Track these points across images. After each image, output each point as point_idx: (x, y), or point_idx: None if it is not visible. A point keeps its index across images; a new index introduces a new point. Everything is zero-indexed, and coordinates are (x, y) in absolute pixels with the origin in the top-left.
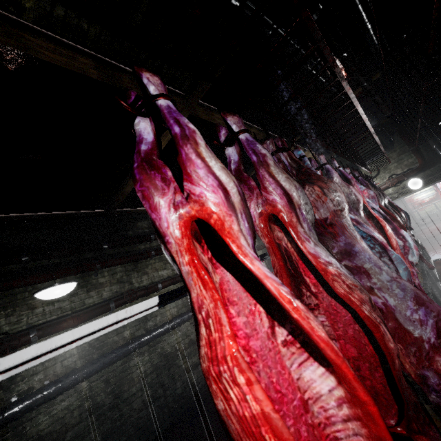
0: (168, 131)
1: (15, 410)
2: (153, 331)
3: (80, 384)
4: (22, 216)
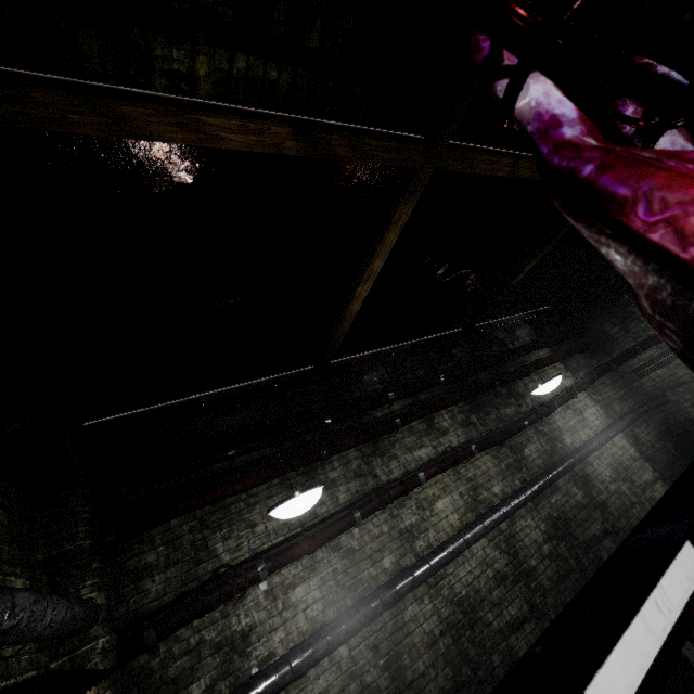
0: (401, 212)
1: (259, 690)
2: (429, 558)
3: (336, 650)
4: (217, 392)
